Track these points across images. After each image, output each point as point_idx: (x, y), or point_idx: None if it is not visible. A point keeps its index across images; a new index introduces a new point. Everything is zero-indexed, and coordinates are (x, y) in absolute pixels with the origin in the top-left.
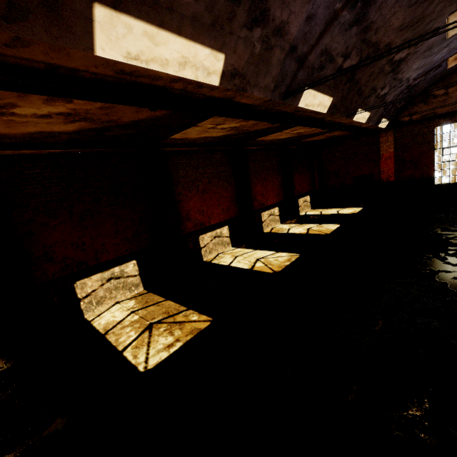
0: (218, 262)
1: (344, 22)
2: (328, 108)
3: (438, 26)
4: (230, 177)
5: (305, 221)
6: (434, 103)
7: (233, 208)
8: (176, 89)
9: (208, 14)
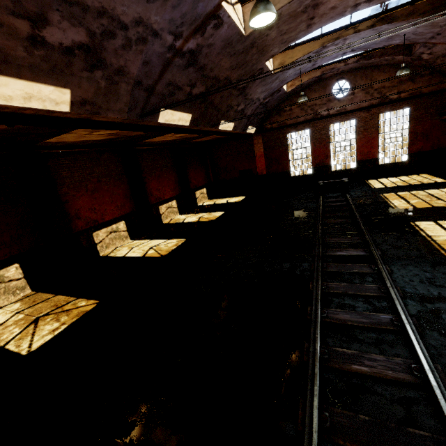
0: (114, 255)
1: (180, 65)
2: (190, 121)
3: (261, 67)
4: (123, 175)
5: (200, 210)
6: (284, 115)
7: (129, 204)
8: (27, 113)
9: (45, 63)
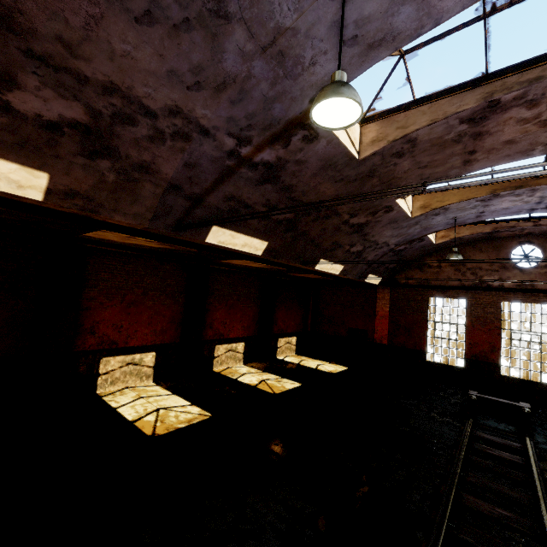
0: (109, 400)
1: (249, 178)
2: (264, 250)
3: (389, 204)
4: (181, 294)
5: (273, 368)
6: (428, 272)
7: (173, 332)
8: None
9: (9, 134)
